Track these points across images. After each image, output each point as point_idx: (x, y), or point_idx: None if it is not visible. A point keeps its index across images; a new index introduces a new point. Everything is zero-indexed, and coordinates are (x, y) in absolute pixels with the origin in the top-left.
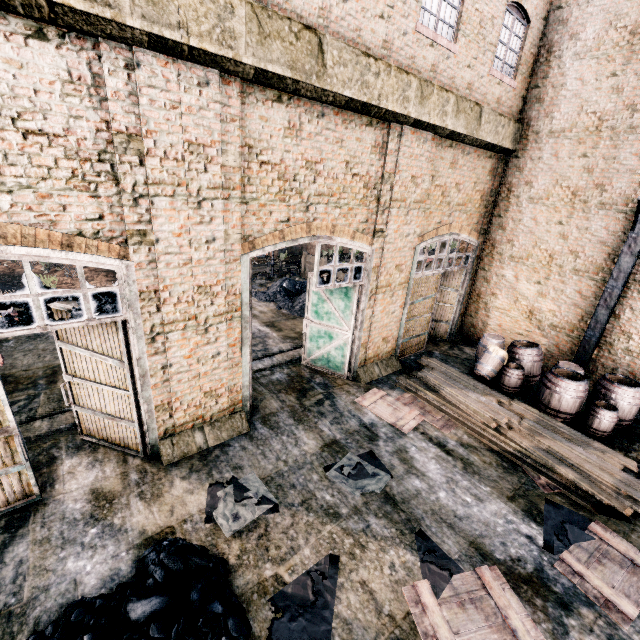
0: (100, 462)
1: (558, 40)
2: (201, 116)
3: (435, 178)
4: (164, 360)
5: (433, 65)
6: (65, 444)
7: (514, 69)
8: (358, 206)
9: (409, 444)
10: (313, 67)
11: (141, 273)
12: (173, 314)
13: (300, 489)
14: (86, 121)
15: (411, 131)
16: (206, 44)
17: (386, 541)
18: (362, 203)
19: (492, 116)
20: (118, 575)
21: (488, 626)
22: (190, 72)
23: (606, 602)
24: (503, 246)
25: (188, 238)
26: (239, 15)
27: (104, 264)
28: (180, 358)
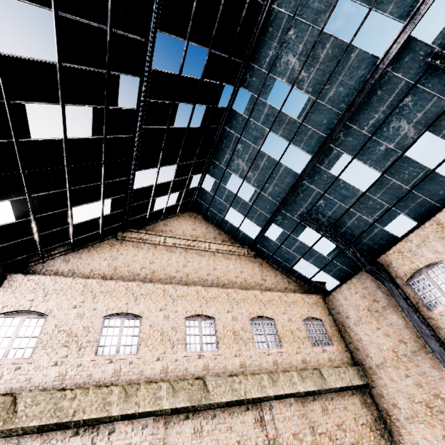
0: None
1: (342, 320)
2: None
3: (315, 428)
4: None
5: (274, 362)
6: None
7: (329, 340)
8: None
9: None
10: (202, 394)
11: None
12: None
13: None
14: None
15: (277, 402)
16: (146, 408)
17: None
18: None
19: (330, 370)
20: None
21: None
22: (139, 423)
23: None
24: None
25: None
26: (163, 388)
27: None
28: None
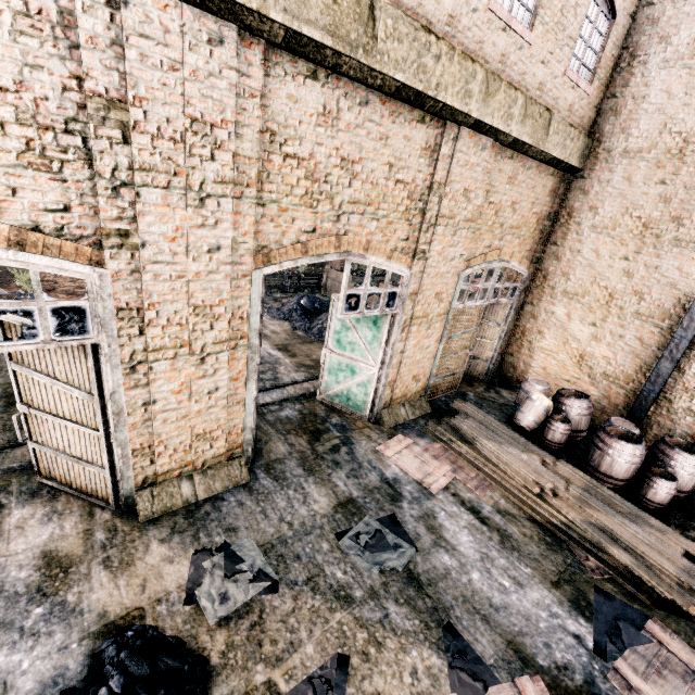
0: (59, 514)
1: (645, 43)
2: (210, 85)
3: (490, 194)
4: (146, 395)
5: (503, 55)
6: (17, 488)
7: (591, 72)
8: (399, 220)
9: (438, 508)
10: (360, 37)
11: (120, 285)
12: (160, 339)
13: (306, 562)
14: (48, 74)
15: (469, 134)
16: None
17: (408, 637)
18: (404, 217)
19: (562, 126)
20: (63, 676)
21: None
22: (198, 23)
23: None
24: (556, 279)
25: (185, 244)
26: None
27: (69, 271)
28: (167, 393)
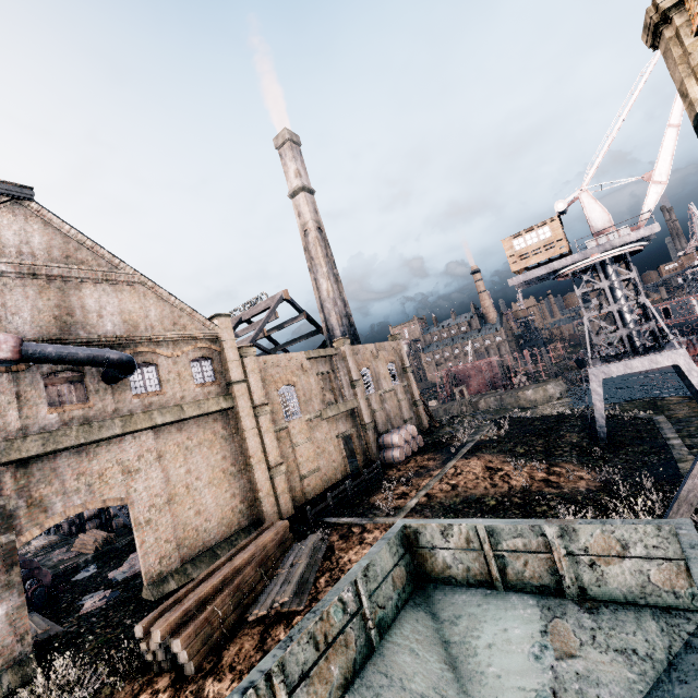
0: None
1: None
2: None
3: None
4: None
5: None
6: None
7: None
8: None
9: None
10: None
11: None
12: None
13: None
14: None
15: None
16: None
17: None
18: None
19: None
20: None
21: None
22: None
23: None
24: None
25: None
26: None
27: None
28: None
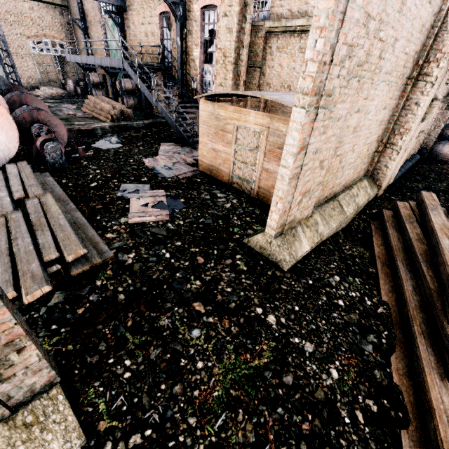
0: None
1: None
2: None
3: (23, 13)
4: None
5: None
6: None
7: None
8: None
9: None
10: None
11: None
12: None
13: None
14: None
15: None
16: None
17: None
18: None
19: None
20: None
21: None
22: None
23: None
24: (79, 46)
25: None
26: None
27: None
28: None
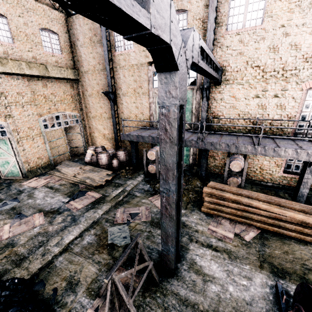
0: None
1: (75, 40)
2: None
3: (35, 92)
4: None
5: (4, 52)
6: None
7: (60, 50)
8: None
9: (36, 191)
10: None
11: None
12: None
13: None
14: None
15: (6, 76)
16: None
17: (1, 220)
18: None
19: (54, 68)
20: None
21: (26, 226)
22: None
23: (75, 208)
24: (89, 114)
25: None
26: None
27: None
28: None
